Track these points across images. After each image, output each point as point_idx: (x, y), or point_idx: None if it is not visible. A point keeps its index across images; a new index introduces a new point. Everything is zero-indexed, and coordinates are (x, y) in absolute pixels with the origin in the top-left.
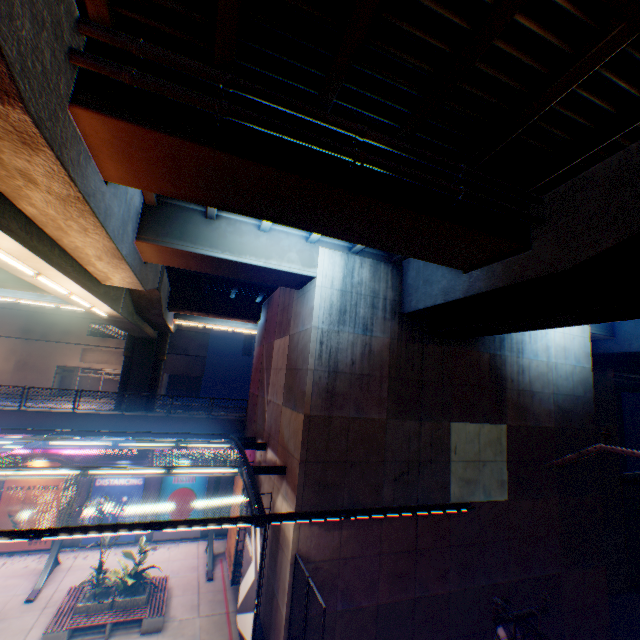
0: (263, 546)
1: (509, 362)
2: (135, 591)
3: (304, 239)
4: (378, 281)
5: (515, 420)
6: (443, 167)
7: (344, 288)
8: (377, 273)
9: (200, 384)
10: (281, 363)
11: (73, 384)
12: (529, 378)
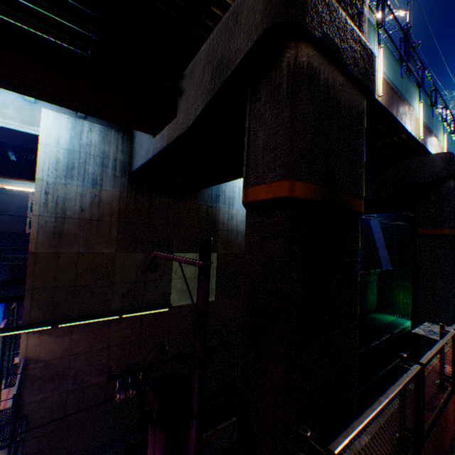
0: None
1: (223, 212)
2: None
3: (24, 98)
4: (109, 145)
5: (224, 250)
6: (69, 22)
7: (72, 148)
8: (108, 138)
9: (29, 240)
10: None
11: None
12: (237, 222)
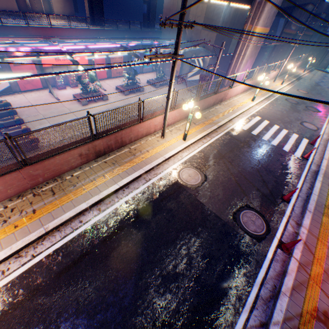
0: (203, 63)
1: None
2: (162, 80)
3: None
4: None
5: None
6: None
7: None
8: None
9: (76, 3)
10: (200, 15)
11: (27, 5)
12: None
